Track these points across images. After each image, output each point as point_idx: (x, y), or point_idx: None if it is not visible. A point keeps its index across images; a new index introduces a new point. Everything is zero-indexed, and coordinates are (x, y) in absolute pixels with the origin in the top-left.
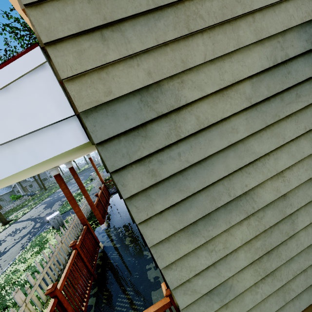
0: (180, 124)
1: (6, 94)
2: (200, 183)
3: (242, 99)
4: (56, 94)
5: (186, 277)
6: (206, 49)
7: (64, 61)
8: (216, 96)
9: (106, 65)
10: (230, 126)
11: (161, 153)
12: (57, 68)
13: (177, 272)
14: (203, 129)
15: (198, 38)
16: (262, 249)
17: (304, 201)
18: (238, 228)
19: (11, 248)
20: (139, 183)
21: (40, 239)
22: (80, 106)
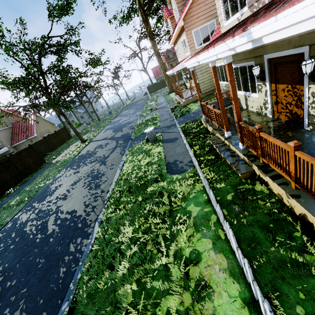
0: None
1: None
2: None
3: None
4: None
5: None
6: None
7: None
8: None
9: None
10: None
11: None
12: None
13: None
14: None
15: None
16: None
17: None
18: None
19: (111, 155)
20: None
21: (139, 149)
22: None
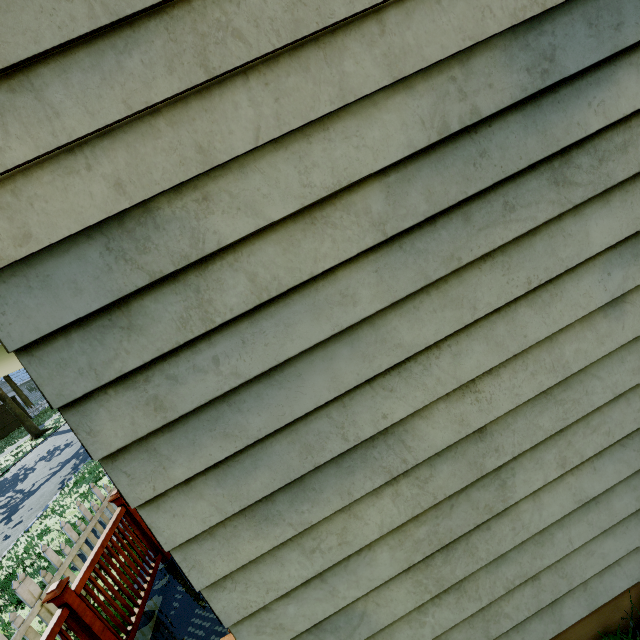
0: (210, 294)
1: None
2: (272, 417)
3: (362, 226)
4: None
5: (259, 602)
6: (259, 116)
7: None
8: (297, 225)
9: (9, 174)
10: (338, 291)
11: (173, 361)
12: None
13: (238, 594)
14: (270, 302)
15: (236, 88)
16: (431, 541)
17: (529, 440)
18: (372, 503)
19: (43, 486)
20: (126, 427)
21: (92, 470)
22: None
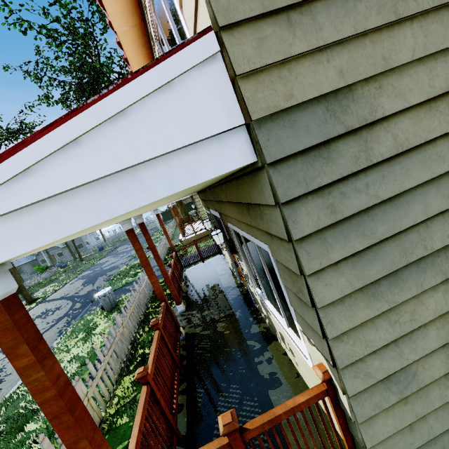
0: (372, 144)
1: (169, 91)
2: (390, 227)
3: None
4: (226, 95)
5: (360, 354)
6: (415, 43)
7: (241, 52)
8: (421, 109)
9: (288, 59)
10: (436, 153)
11: (344, 183)
12: (232, 60)
13: (349, 346)
14: (400, 154)
15: (406, 27)
16: None
17: None
18: (431, 295)
19: (45, 334)
20: (314, 221)
21: (85, 323)
22: (254, 112)
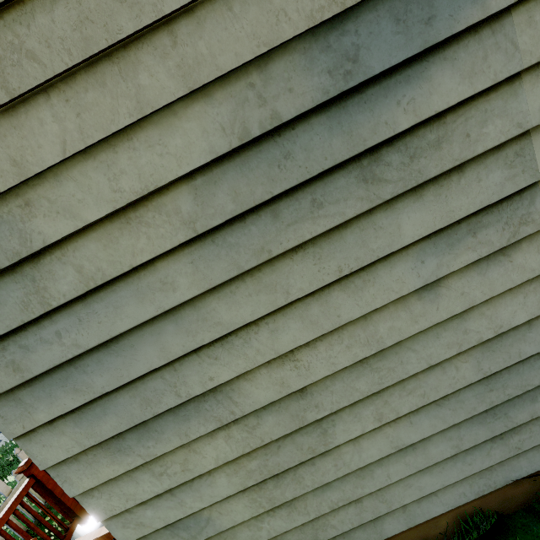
0: (44, 283)
1: None
2: (113, 378)
3: (174, 224)
4: None
5: (121, 507)
6: (64, 130)
7: None
8: (114, 224)
9: None
10: (158, 279)
11: (23, 334)
12: None
13: (104, 501)
14: (99, 288)
15: (39, 106)
16: (261, 472)
17: (347, 399)
18: (208, 442)
19: None
20: None
21: None
22: None
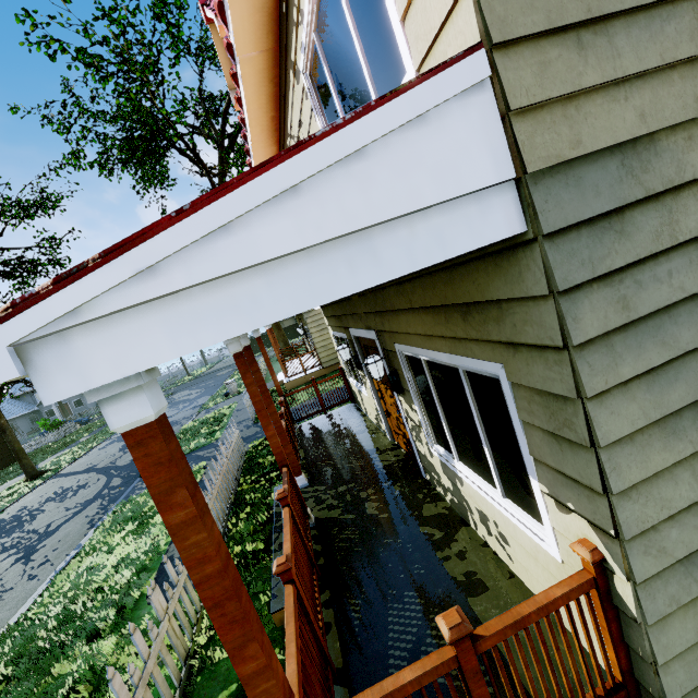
0: (678, 216)
1: (421, 127)
2: (697, 334)
3: None
4: (494, 137)
5: (654, 518)
6: None
7: (517, 79)
8: None
9: (576, 94)
10: None
11: (640, 268)
12: (506, 90)
13: (639, 507)
14: None
15: None
16: None
17: None
18: None
19: (65, 526)
20: (600, 319)
21: (135, 508)
22: (531, 161)
